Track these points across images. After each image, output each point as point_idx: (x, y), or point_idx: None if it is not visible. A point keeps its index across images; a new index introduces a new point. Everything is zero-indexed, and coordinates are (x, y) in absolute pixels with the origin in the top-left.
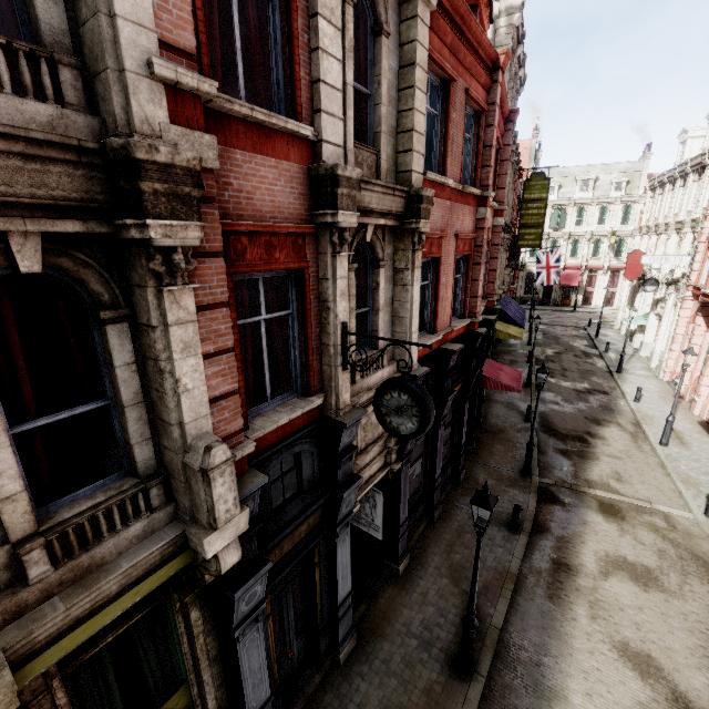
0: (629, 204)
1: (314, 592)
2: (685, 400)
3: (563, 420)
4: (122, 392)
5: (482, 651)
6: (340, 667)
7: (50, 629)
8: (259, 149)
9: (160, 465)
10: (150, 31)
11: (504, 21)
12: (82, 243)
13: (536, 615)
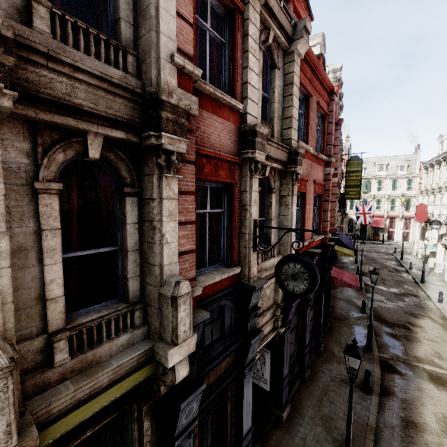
0: (411, 178)
1: (225, 423)
2: None
3: (389, 313)
4: (128, 241)
5: None
6: None
7: (61, 405)
8: (215, 112)
9: (141, 297)
10: (173, 42)
11: (331, 76)
12: (121, 147)
13: None
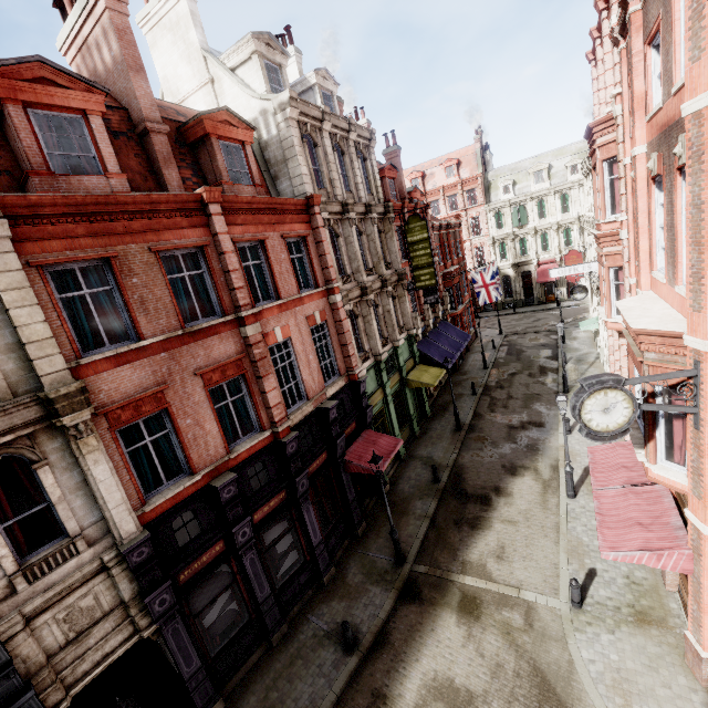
0: None
1: None
2: None
3: (477, 473)
4: None
5: None
6: None
7: None
8: None
9: None
10: None
11: (281, 117)
12: None
13: None
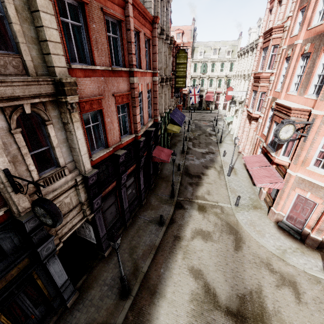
0: (233, 62)
1: (41, 288)
2: (241, 154)
3: (193, 168)
4: None
5: (135, 285)
6: (69, 308)
7: None
8: None
9: None
10: None
11: None
12: None
13: (162, 262)
